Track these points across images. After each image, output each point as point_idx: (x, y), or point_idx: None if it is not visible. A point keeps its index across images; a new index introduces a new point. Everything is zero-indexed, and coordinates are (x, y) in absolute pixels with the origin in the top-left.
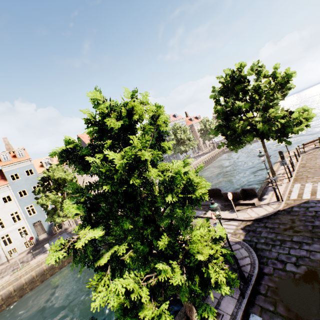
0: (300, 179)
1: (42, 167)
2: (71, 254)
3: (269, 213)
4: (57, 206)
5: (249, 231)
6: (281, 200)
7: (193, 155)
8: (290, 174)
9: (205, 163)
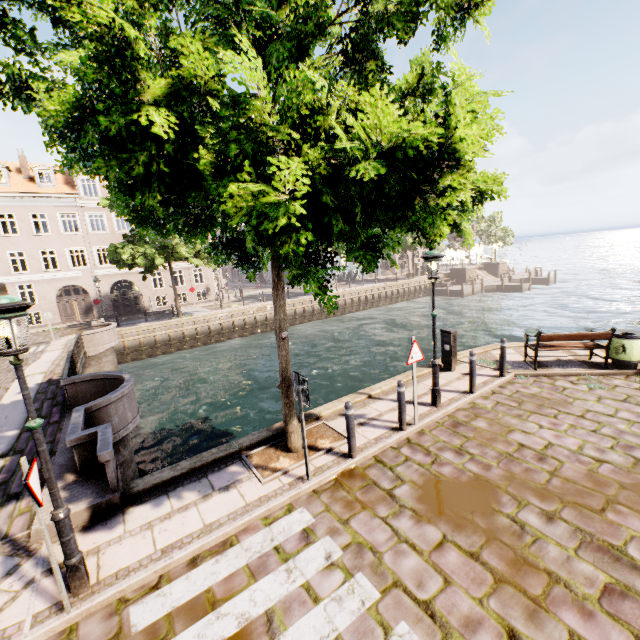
0: (358, 487)
1: None
2: None
3: None
4: None
5: None
6: (94, 589)
7: (365, 277)
8: (348, 442)
9: (364, 302)
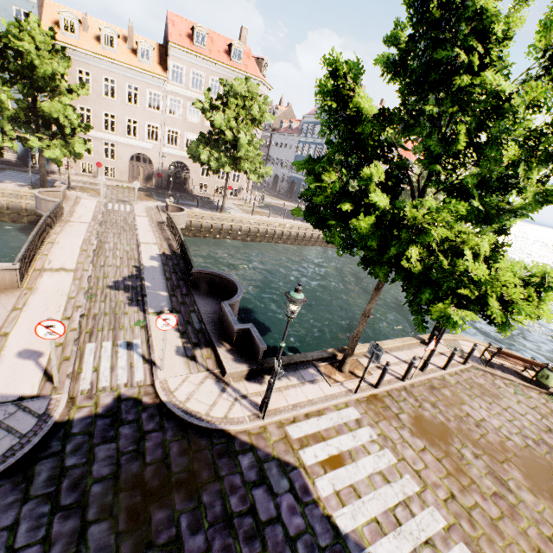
0: (380, 406)
1: (57, 28)
2: (3, 210)
3: (199, 419)
4: (5, 111)
5: (109, 416)
6: (269, 413)
7: None
8: (378, 380)
9: None
